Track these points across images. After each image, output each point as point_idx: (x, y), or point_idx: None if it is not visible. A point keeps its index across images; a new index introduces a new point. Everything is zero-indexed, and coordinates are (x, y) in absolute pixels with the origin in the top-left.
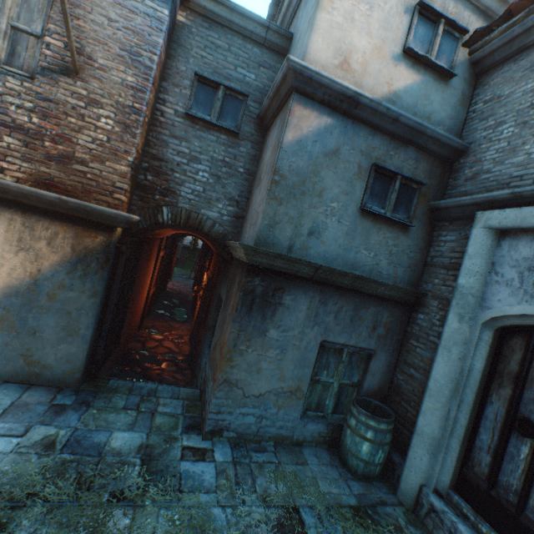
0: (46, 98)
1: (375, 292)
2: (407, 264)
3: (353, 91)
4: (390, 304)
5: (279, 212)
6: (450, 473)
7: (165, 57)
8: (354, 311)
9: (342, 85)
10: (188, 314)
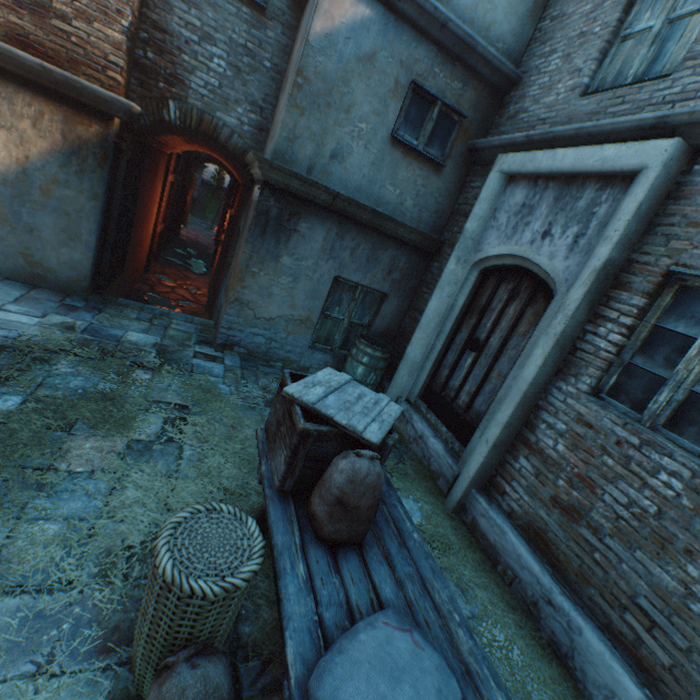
0: None
1: (396, 234)
2: (434, 210)
3: None
4: (410, 251)
5: (300, 125)
6: (420, 386)
7: None
8: (371, 251)
9: None
10: (208, 269)
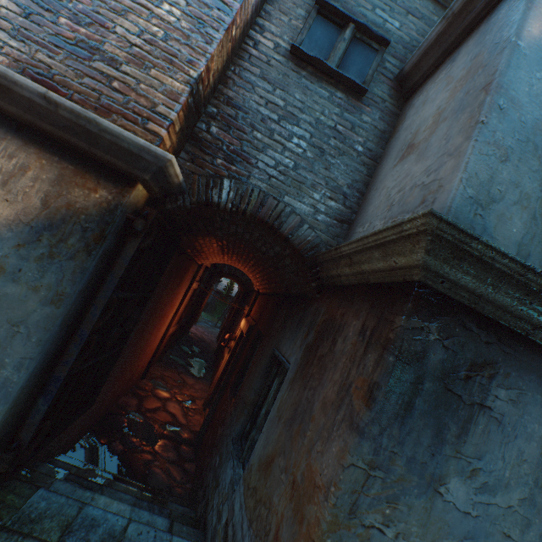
0: None
1: None
2: None
3: None
4: None
5: (499, 176)
6: None
7: None
8: None
9: None
10: (208, 369)
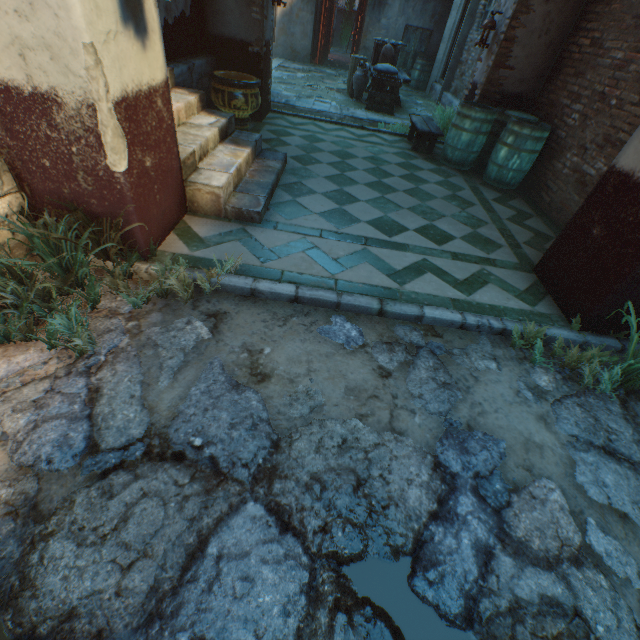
0: None
1: None
2: None
3: None
4: (443, 0)
5: None
6: (441, 72)
7: None
8: (422, 6)
9: None
10: None
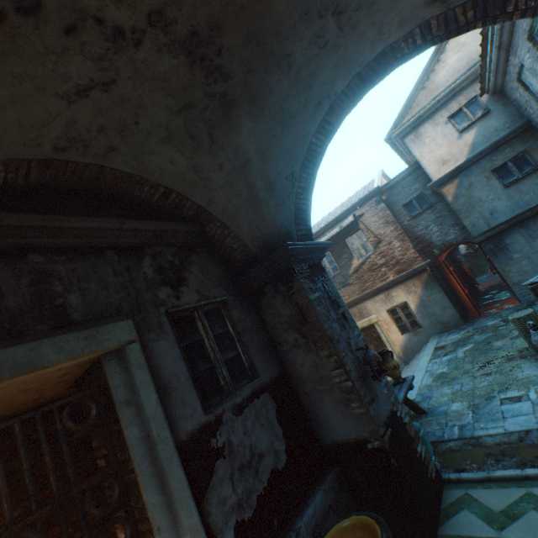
0: (380, 253)
1: None
2: None
3: (454, 168)
4: None
5: (470, 220)
6: None
7: (390, 212)
8: None
9: (449, 172)
10: (509, 292)
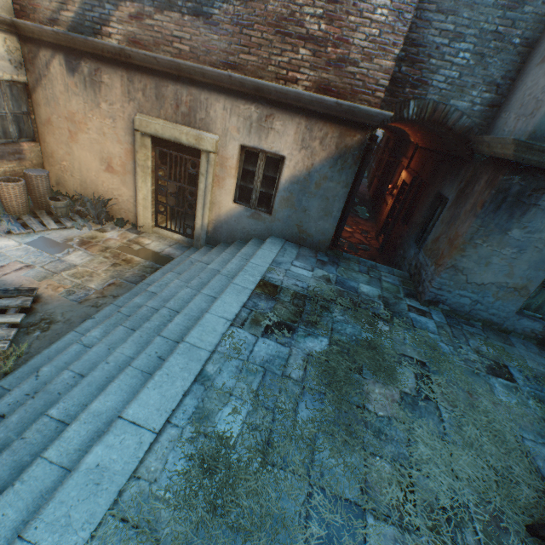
0: None
1: None
2: None
3: None
4: None
5: None
6: None
7: None
8: None
9: None
10: (369, 214)
